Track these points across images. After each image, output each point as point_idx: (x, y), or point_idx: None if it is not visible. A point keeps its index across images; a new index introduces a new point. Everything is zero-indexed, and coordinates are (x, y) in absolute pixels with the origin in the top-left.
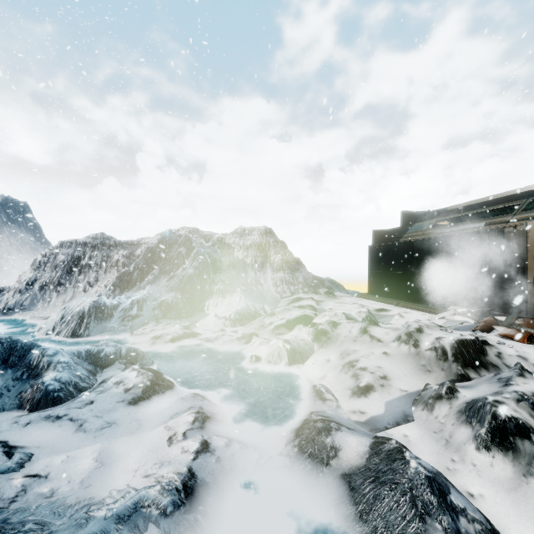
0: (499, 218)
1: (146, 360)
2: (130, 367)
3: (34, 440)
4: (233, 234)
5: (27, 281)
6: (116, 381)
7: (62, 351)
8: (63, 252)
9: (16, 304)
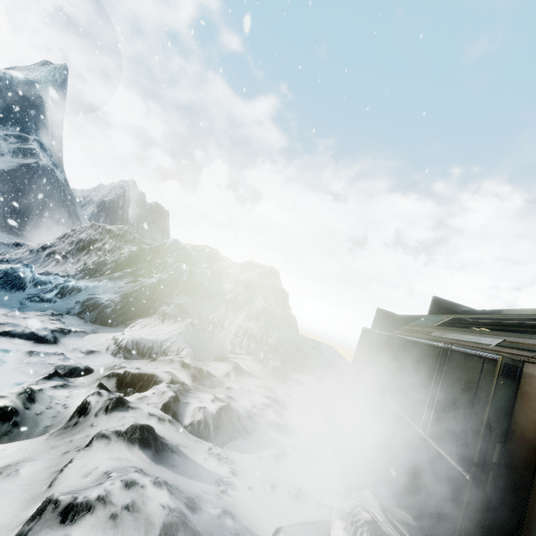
0: (533, 338)
1: None
2: None
3: None
4: (240, 265)
5: (43, 245)
6: None
7: None
8: (88, 232)
9: (17, 259)
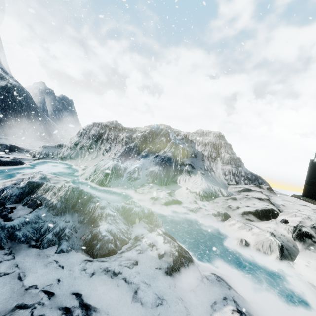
0: None
1: (158, 222)
2: (155, 230)
3: (101, 300)
4: (194, 133)
5: (74, 143)
6: (149, 243)
7: (108, 205)
8: (94, 129)
9: (67, 155)
